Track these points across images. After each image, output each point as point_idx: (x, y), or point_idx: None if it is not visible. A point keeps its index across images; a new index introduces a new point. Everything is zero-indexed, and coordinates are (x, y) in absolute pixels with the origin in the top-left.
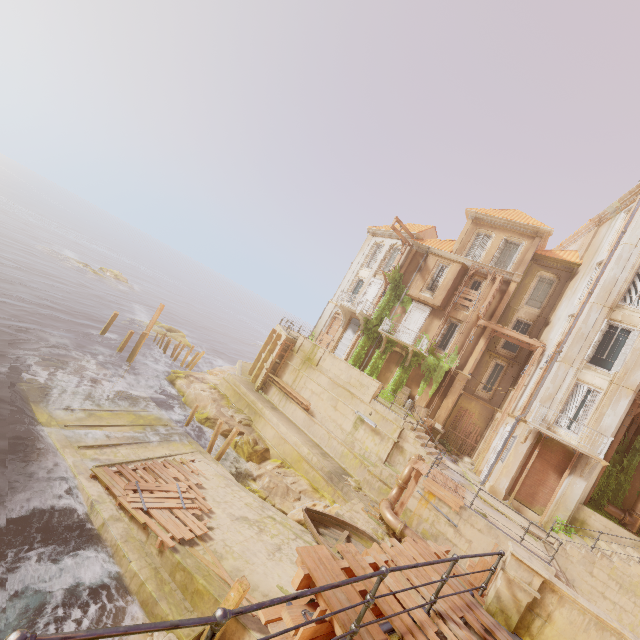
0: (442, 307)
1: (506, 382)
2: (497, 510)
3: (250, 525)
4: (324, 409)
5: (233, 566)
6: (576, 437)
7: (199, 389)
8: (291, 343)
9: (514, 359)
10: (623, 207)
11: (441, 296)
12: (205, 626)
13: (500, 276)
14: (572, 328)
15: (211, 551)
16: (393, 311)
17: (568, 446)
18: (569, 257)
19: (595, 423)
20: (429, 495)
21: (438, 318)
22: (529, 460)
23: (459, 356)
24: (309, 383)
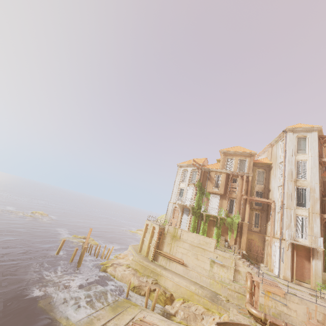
0: (224, 194)
1: (263, 221)
2: (300, 290)
3: None
4: (191, 261)
5: None
6: (307, 240)
7: (122, 270)
8: (162, 230)
9: (262, 209)
10: (279, 140)
11: (222, 189)
12: None
13: (245, 175)
14: (284, 193)
15: None
16: (203, 200)
17: (306, 246)
18: (266, 161)
19: (311, 232)
20: (267, 293)
21: (224, 199)
22: (293, 258)
23: (240, 214)
24: (179, 249)
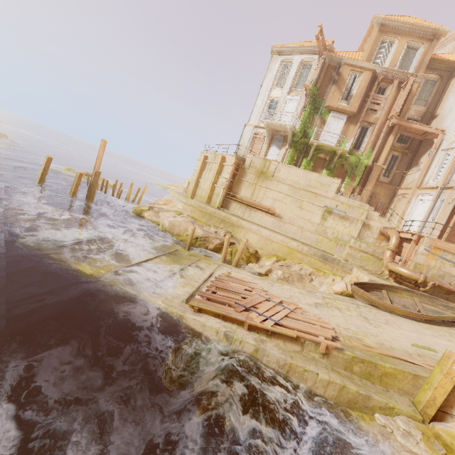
0: (357, 113)
1: (402, 167)
2: None
3: (328, 307)
4: (290, 211)
5: (374, 343)
6: None
7: (171, 216)
8: (241, 162)
9: (407, 149)
10: None
11: (357, 103)
12: (407, 397)
13: (412, 77)
14: None
15: (351, 338)
16: (314, 123)
17: None
18: (451, 58)
19: None
20: (435, 250)
21: (353, 124)
22: (451, 214)
23: (373, 152)
24: (269, 193)
